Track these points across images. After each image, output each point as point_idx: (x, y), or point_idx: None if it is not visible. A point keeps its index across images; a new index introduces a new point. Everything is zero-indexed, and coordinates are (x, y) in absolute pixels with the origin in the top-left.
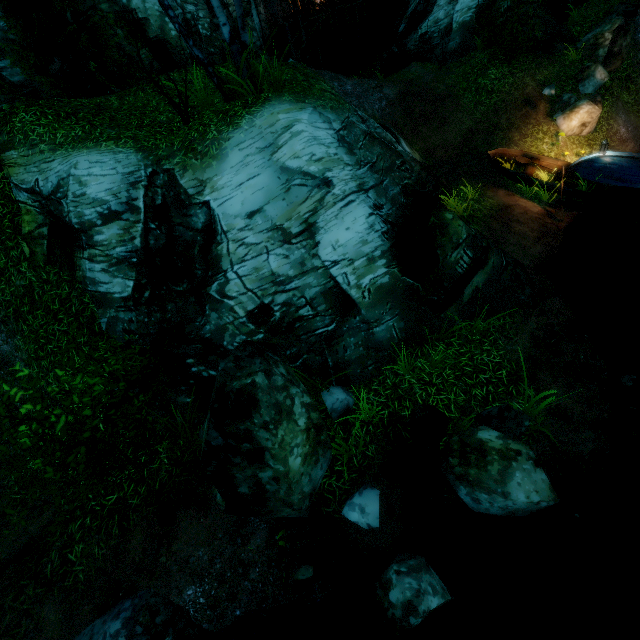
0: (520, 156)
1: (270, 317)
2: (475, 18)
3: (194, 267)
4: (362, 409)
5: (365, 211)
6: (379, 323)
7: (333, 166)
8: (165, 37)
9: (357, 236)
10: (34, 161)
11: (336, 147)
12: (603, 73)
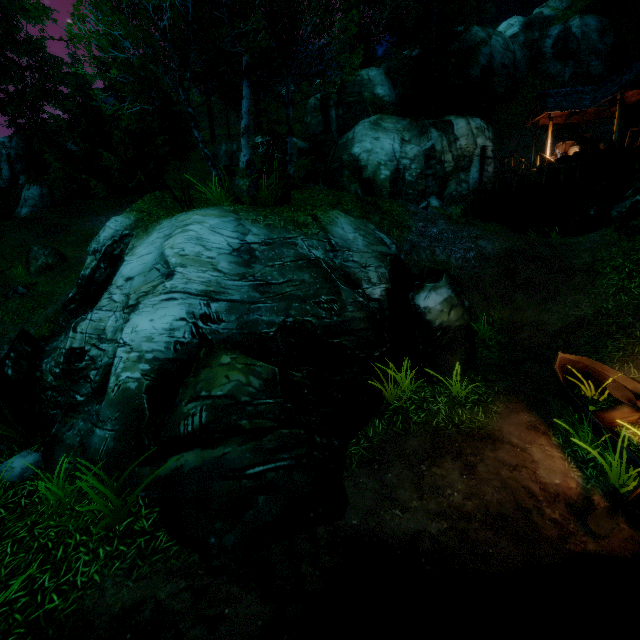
0: (620, 384)
1: (79, 362)
2: None
3: None
4: None
5: (180, 313)
6: (103, 426)
7: (191, 264)
8: (374, 178)
9: (150, 330)
10: None
11: (222, 253)
12: None
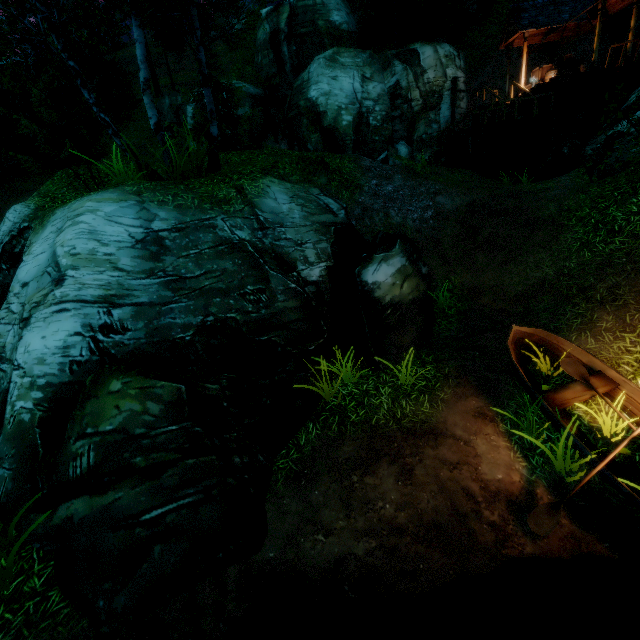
0: (574, 359)
1: None
2: None
3: None
4: None
5: (74, 327)
6: (2, 463)
7: (85, 265)
8: (336, 126)
9: (42, 350)
10: None
11: (123, 247)
12: None
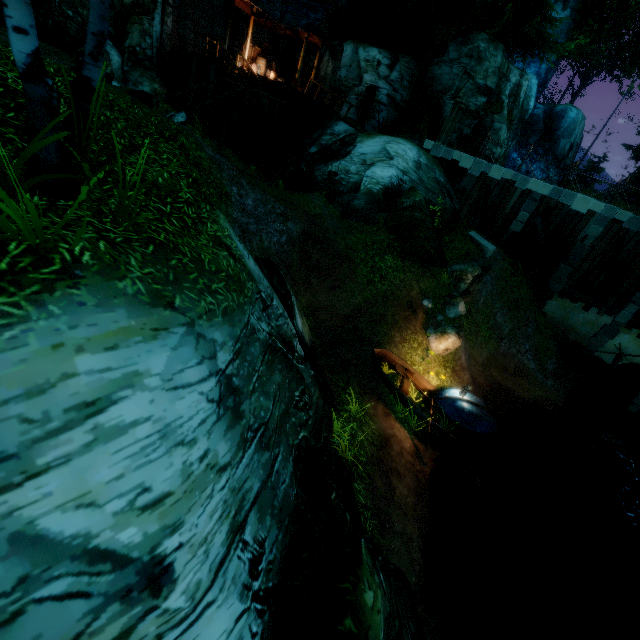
0: (399, 364)
1: None
2: (381, 194)
3: None
4: None
5: (230, 616)
6: None
7: (189, 507)
8: None
9: None
10: None
11: (210, 428)
12: (464, 307)
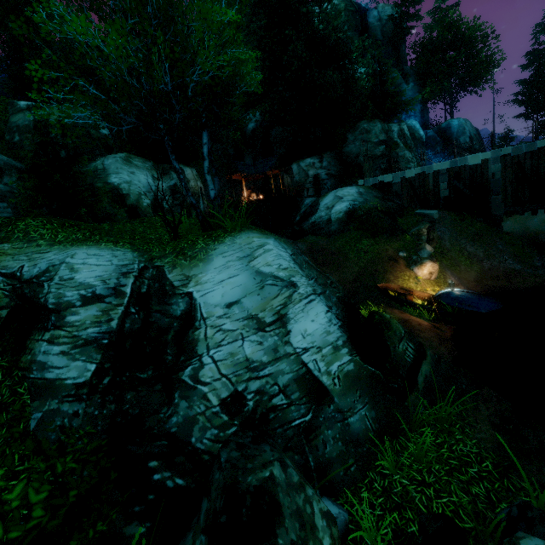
0: (399, 288)
1: (243, 406)
2: (345, 216)
3: (165, 352)
4: (365, 526)
5: (323, 308)
6: (352, 412)
7: (295, 274)
8: (138, 205)
9: (321, 327)
10: (27, 252)
11: (293, 263)
12: (430, 247)
